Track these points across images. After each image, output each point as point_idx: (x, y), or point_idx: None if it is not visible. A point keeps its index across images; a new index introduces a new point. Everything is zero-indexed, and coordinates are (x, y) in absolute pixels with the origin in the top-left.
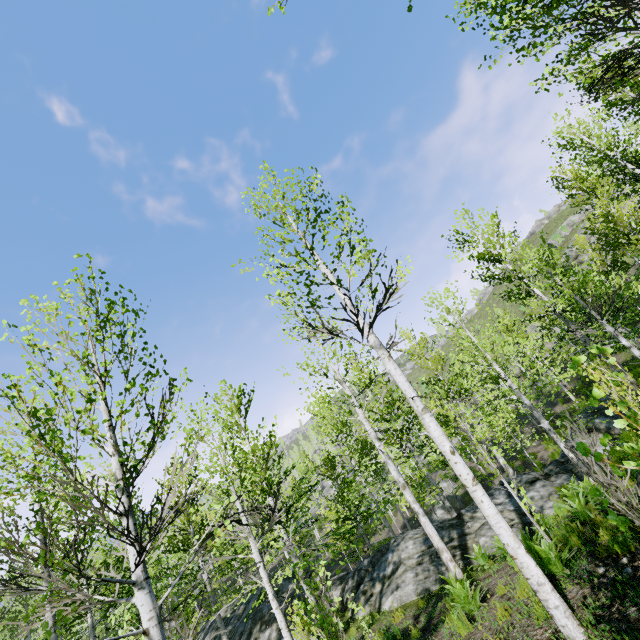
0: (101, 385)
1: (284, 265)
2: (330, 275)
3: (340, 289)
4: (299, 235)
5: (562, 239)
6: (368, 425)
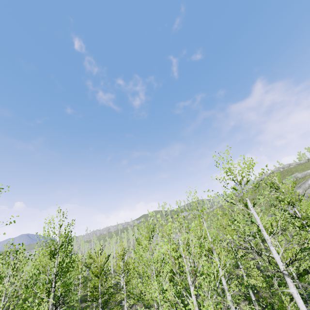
0: (191, 283)
1: (232, 202)
2: (258, 219)
3: (264, 230)
4: (241, 188)
5: (290, 182)
6: (224, 280)
